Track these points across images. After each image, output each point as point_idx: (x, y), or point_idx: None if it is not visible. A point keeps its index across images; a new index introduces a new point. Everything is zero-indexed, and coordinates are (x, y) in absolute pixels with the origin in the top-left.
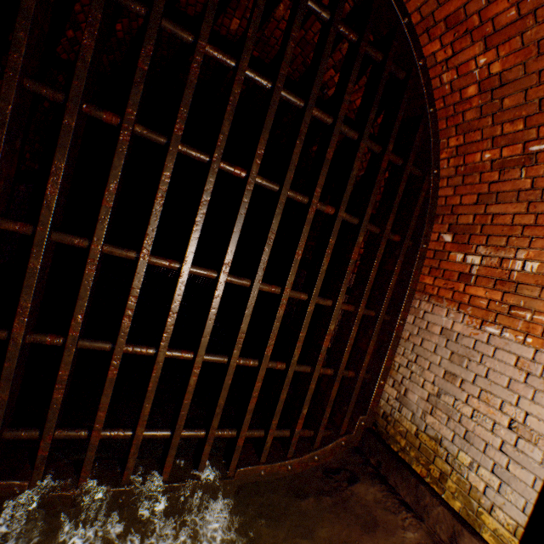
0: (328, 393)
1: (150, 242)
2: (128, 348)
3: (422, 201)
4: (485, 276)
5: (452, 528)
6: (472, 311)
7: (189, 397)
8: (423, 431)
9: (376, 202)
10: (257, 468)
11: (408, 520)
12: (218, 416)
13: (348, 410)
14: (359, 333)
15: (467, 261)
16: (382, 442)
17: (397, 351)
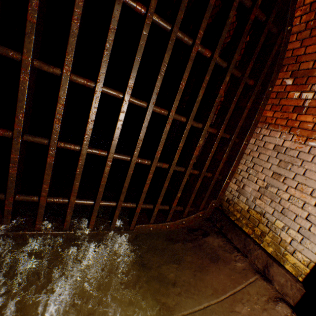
0: (194, 186)
1: (70, 60)
2: (61, 144)
3: (274, 54)
4: (315, 107)
5: (266, 262)
6: (300, 132)
7: (105, 180)
8: (253, 209)
9: (237, 62)
10: (148, 226)
11: (238, 257)
12: (123, 194)
13: (205, 197)
14: (216, 150)
15: (302, 97)
16: (225, 215)
17: (240, 162)
